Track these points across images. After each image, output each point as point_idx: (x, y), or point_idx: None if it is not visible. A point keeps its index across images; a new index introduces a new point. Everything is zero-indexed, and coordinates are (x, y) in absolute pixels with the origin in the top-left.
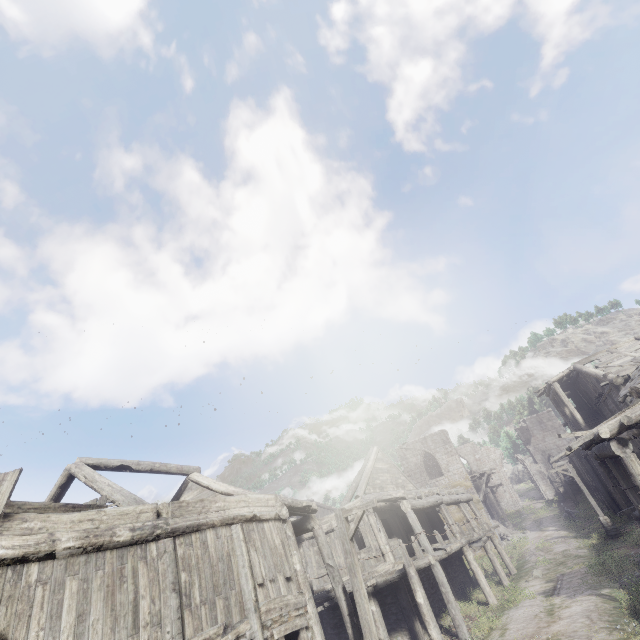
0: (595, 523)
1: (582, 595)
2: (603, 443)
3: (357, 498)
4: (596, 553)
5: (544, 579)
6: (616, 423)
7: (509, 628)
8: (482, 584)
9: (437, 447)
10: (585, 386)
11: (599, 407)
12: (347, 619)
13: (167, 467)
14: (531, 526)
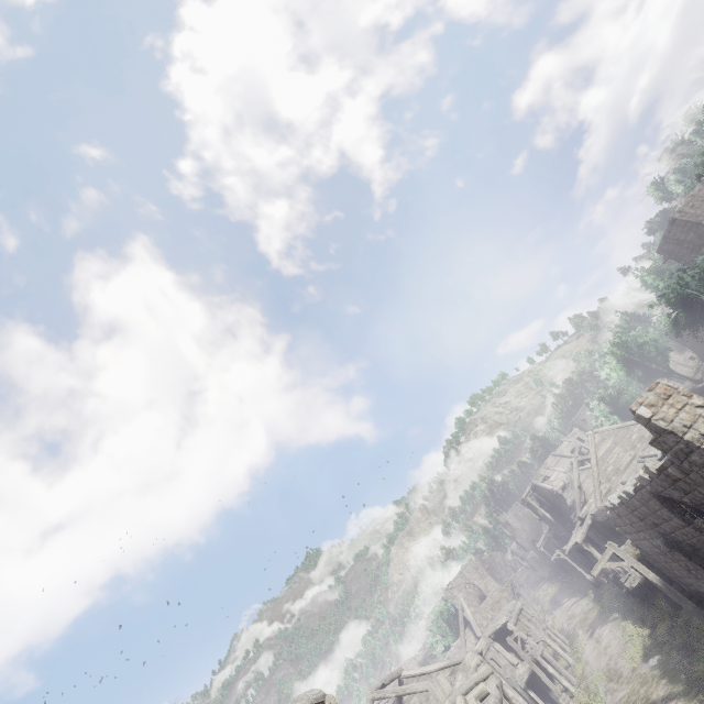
0: (585, 582)
1: (604, 626)
2: (579, 545)
3: (480, 638)
4: (597, 602)
5: (585, 632)
6: (581, 536)
7: (589, 660)
8: (562, 654)
9: (473, 575)
10: (542, 492)
11: (554, 503)
12: (531, 701)
13: (393, 675)
14: (552, 606)
